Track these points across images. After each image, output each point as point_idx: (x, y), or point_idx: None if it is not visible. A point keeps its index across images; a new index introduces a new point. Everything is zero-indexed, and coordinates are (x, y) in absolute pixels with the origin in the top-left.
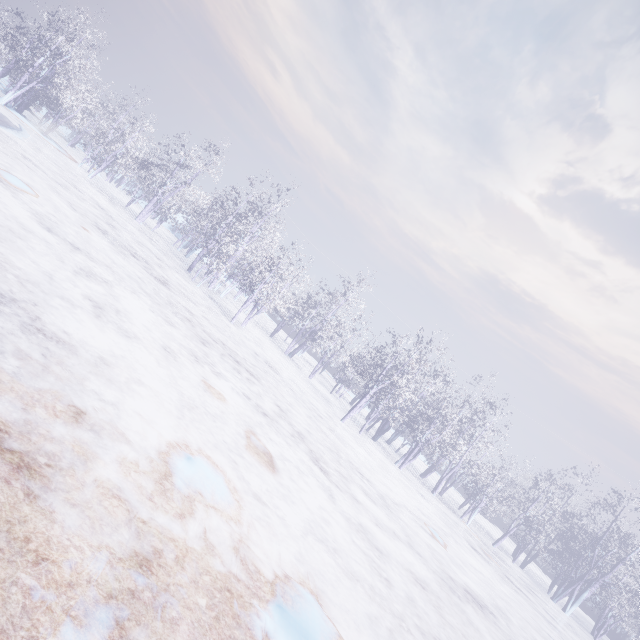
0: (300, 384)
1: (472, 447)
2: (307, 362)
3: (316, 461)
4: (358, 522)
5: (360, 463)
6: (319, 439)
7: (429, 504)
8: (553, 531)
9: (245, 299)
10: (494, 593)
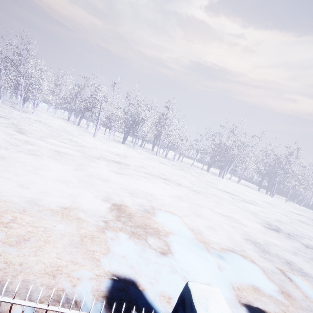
0: (69, 128)
1: (163, 129)
2: (101, 130)
3: (22, 132)
4: (28, 141)
5: (83, 141)
6: (46, 133)
7: (143, 155)
8: (212, 151)
9: (67, 115)
10: (150, 167)
